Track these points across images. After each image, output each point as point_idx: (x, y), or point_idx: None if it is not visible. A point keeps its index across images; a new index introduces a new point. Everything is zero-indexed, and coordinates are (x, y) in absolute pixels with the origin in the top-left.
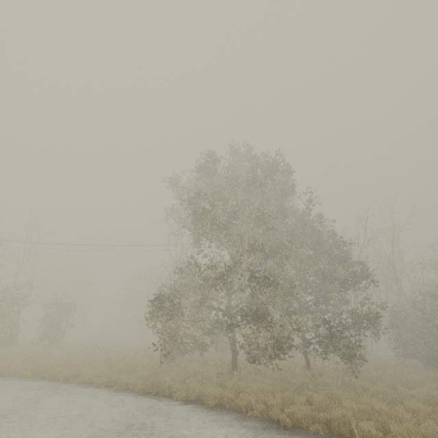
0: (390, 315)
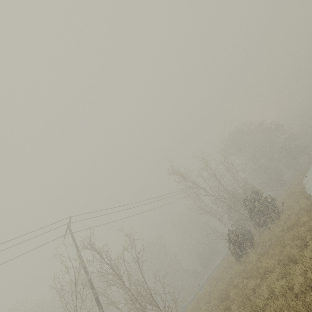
0: None
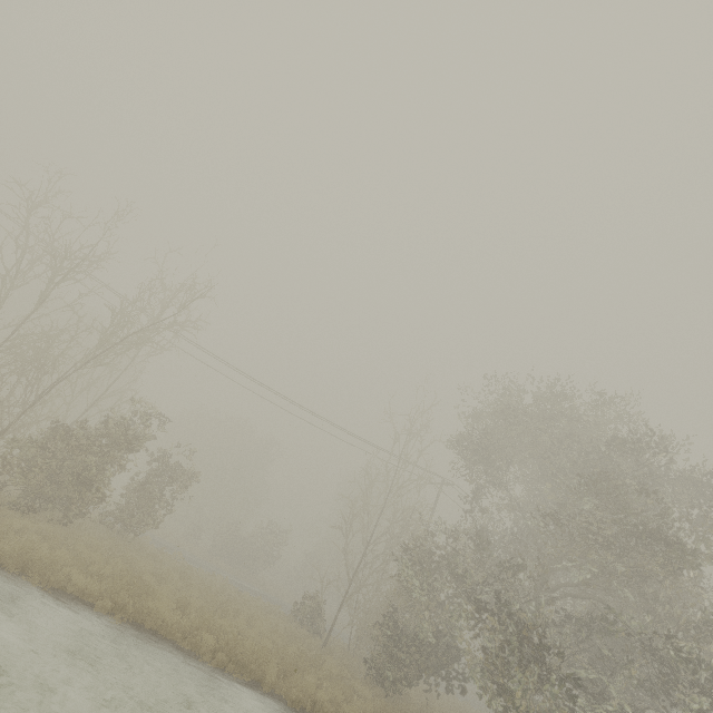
0: None
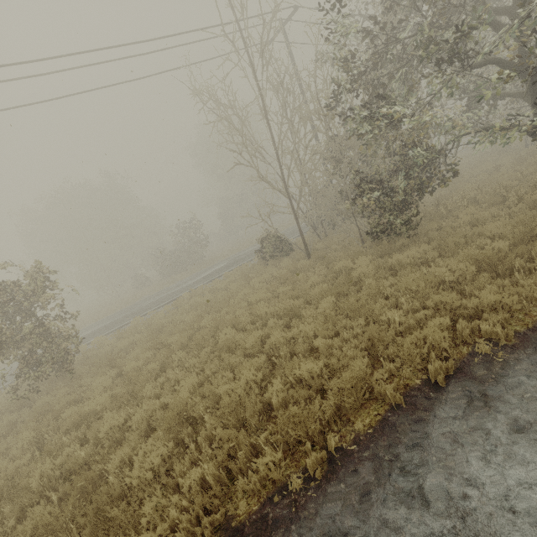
0: None
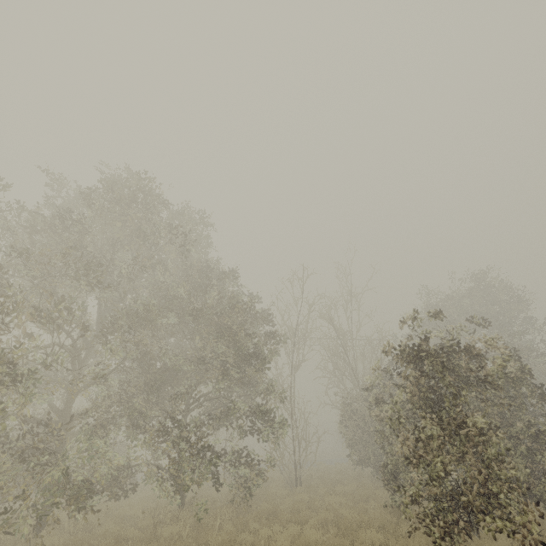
0: (342, 408)
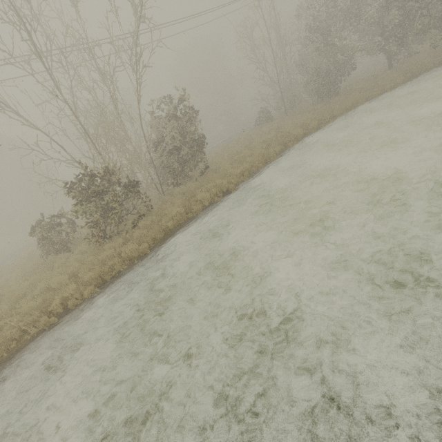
0: None
